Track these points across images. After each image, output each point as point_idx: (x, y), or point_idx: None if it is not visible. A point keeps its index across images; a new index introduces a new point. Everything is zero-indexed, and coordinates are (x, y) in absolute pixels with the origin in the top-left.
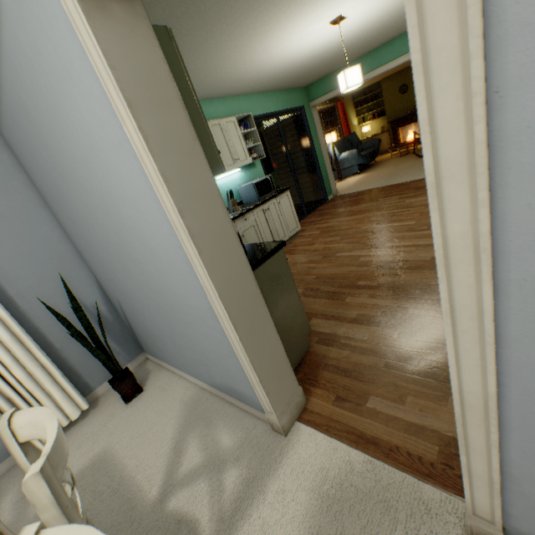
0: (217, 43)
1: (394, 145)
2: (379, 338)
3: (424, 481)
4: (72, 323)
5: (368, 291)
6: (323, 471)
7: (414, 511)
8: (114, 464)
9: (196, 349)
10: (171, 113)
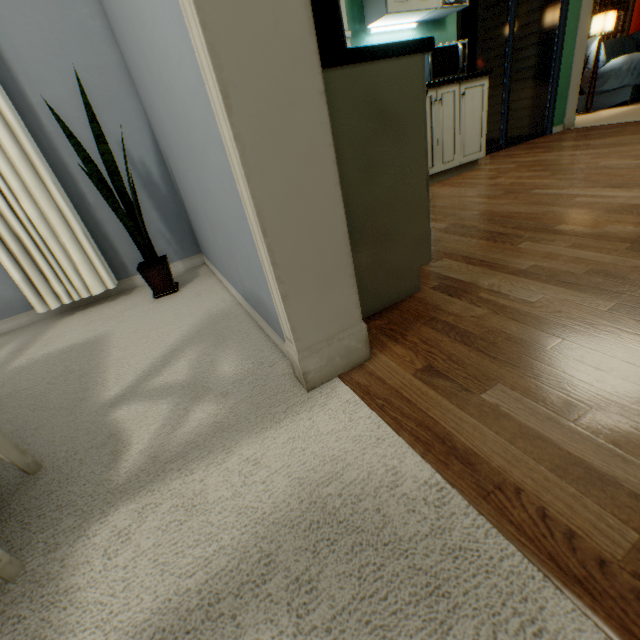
0: None
1: None
2: (565, 304)
3: (561, 590)
4: (91, 159)
5: (572, 239)
6: (337, 464)
7: (501, 638)
8: (102, 350)
9: (221, 222)
10: None
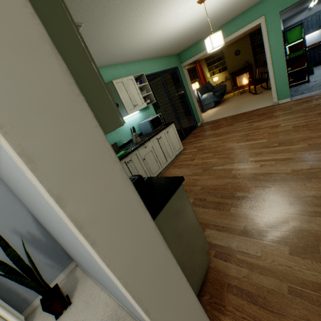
0: (114, 18)
1: (235, 87)
2: (273, 254)
3: None
4: (1, 261)
5: (247, 202)
6: None
7: None
8: None
9: (109, 287)
10: (34, 60)
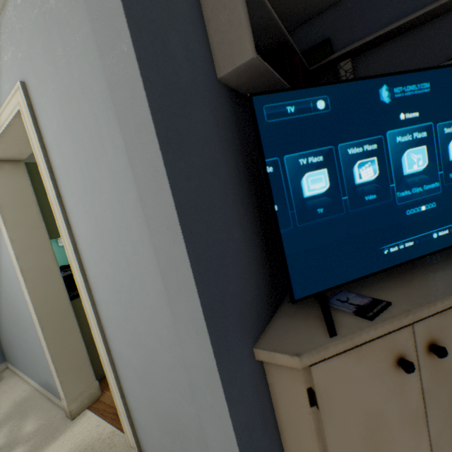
0: None
1: None
2: None
3: None
4: None
5: None
6: (81, 441)
7: None
8: None
9: (31, 351)
10: (28, 208)
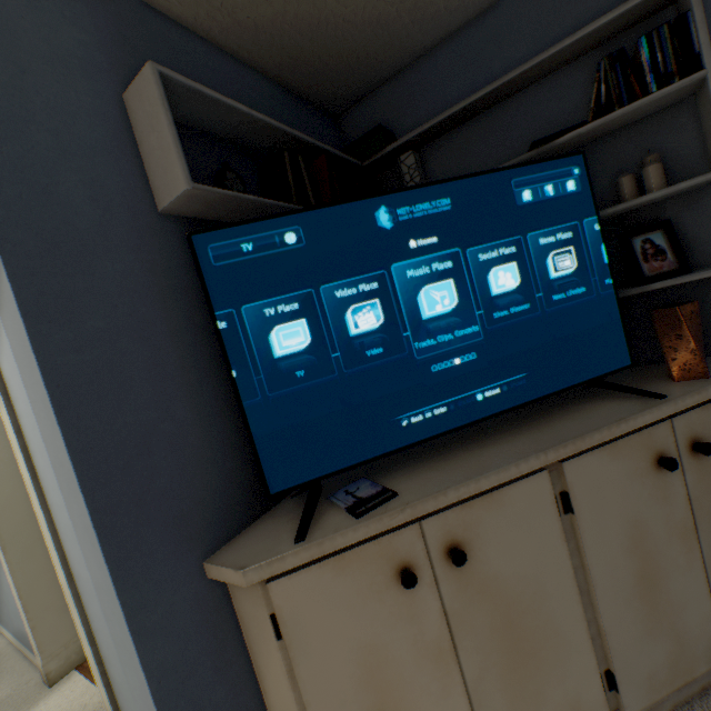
0: None
1: None
2: None
3: None
4: None
5: None
6: None
7: None
8: None
9: None
10: None
